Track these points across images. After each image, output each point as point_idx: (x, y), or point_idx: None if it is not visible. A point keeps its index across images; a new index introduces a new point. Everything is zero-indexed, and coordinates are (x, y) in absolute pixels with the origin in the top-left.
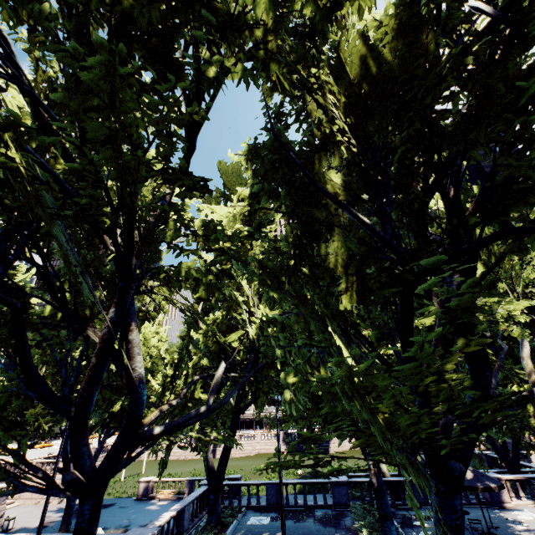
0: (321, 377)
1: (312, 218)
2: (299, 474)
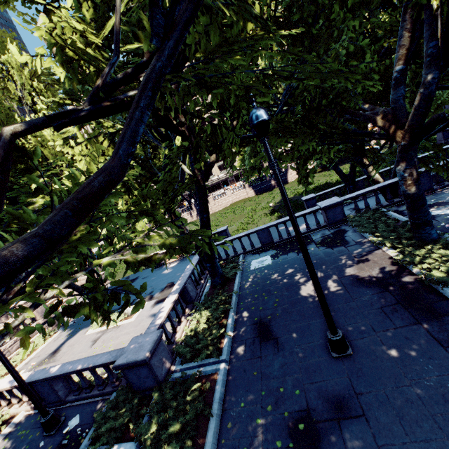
0: None
1: None
2: (271, 206)
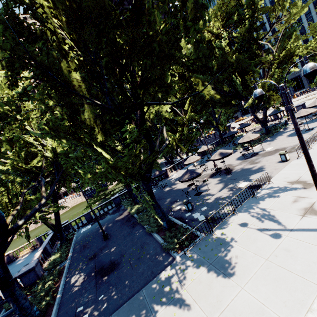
0: (100, 171)
1: (72, 103)
2: (97, 204)
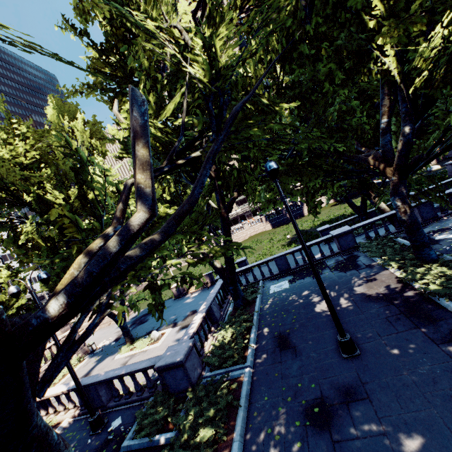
0: None
1: None
2: (289, 238)
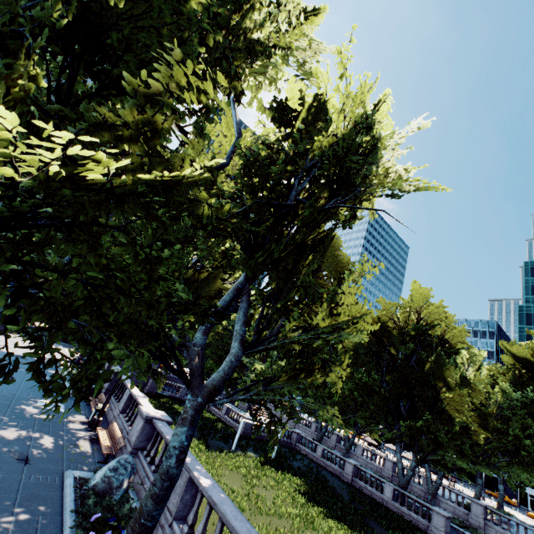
0: None
1: None
2: None
